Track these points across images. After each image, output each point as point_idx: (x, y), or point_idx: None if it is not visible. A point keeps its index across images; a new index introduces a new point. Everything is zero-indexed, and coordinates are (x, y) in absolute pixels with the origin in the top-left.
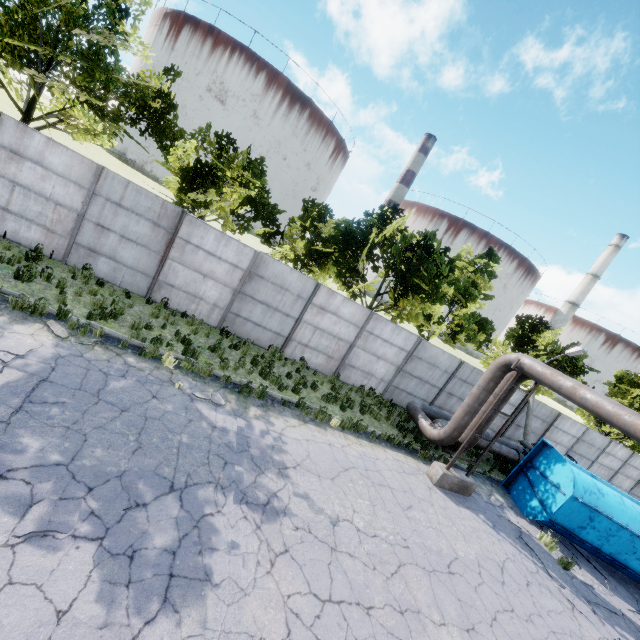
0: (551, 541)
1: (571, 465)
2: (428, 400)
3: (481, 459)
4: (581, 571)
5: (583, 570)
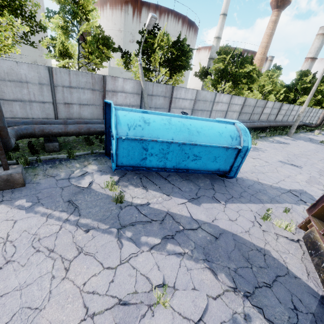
0: (111, 185)
1: (121, 111)
2: (50, 117)
3: (0, 146)
4: (145, 194)
5: (149, 191)
